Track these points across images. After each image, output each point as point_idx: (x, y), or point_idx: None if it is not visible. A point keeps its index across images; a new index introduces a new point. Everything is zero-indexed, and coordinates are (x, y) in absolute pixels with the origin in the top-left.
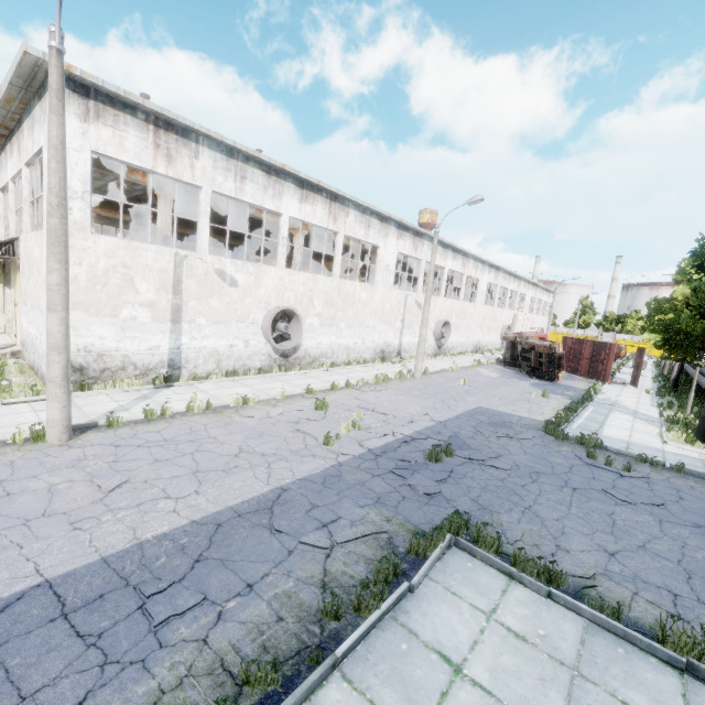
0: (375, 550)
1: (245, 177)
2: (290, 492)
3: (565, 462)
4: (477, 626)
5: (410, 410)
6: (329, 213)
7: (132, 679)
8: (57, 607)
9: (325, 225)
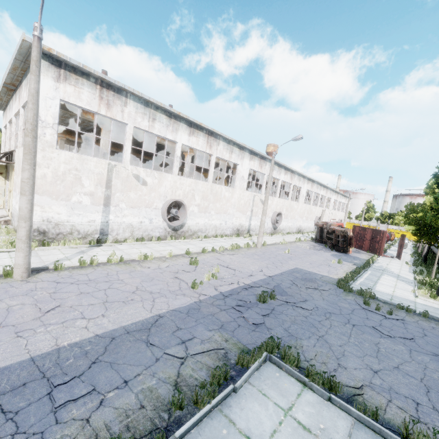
0: (214, 361)
1: (155, 119)
2: (164, 318)
3: (349, 306)
4: (277, 419)
5: (251, 268)
6: (207, 142)
7: None
8: None
9: (204, 150)
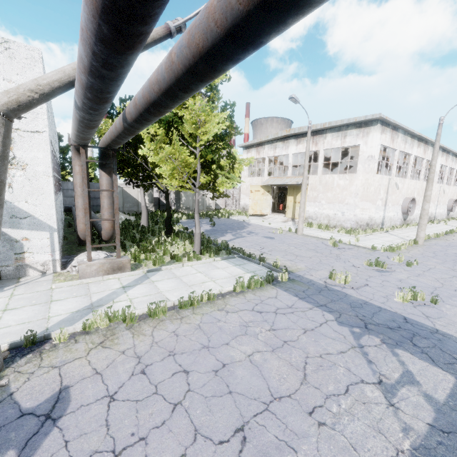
0: None
1: (406, 142)
2: None
3: None
4: None
5: None
6: (423, 150)
7: None
8: None
9: (421, 156)
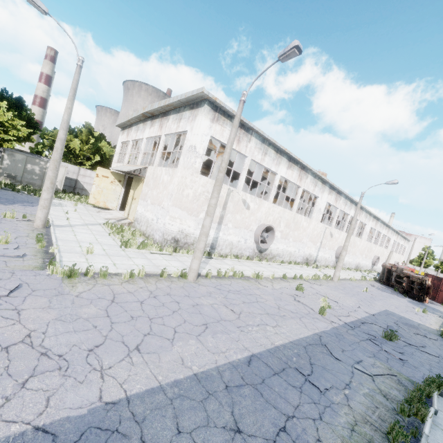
0: (395, 384)
1: (266, 153)
2: (324, 338)
3: None
4: None
5: (348, 302)
6: (299, 175)
7: (333, 414)
8: (270, 369)
9: (295, 182)
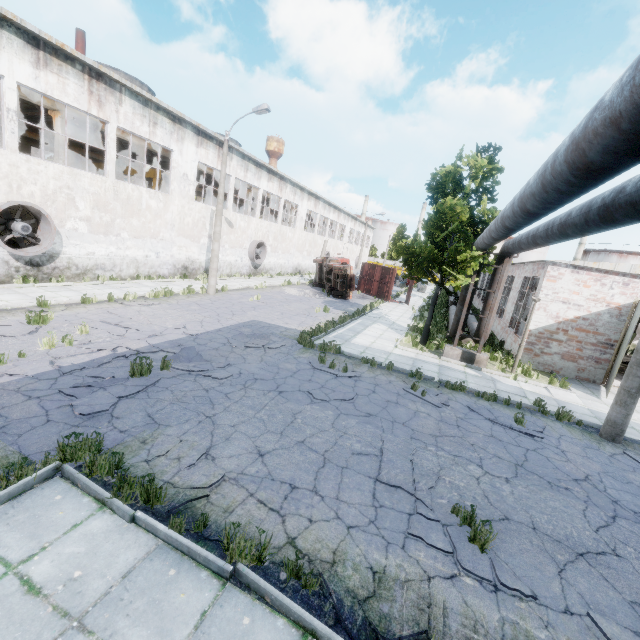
0: None
1: None
2: None
3: (295, 367)
4: None
5: (168, 323)
6: (90, 93)
7: None
8: None
9: (84, 107)
